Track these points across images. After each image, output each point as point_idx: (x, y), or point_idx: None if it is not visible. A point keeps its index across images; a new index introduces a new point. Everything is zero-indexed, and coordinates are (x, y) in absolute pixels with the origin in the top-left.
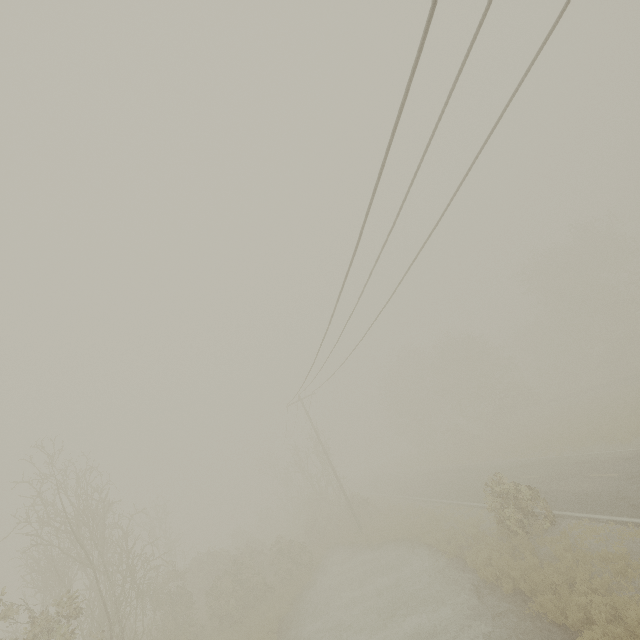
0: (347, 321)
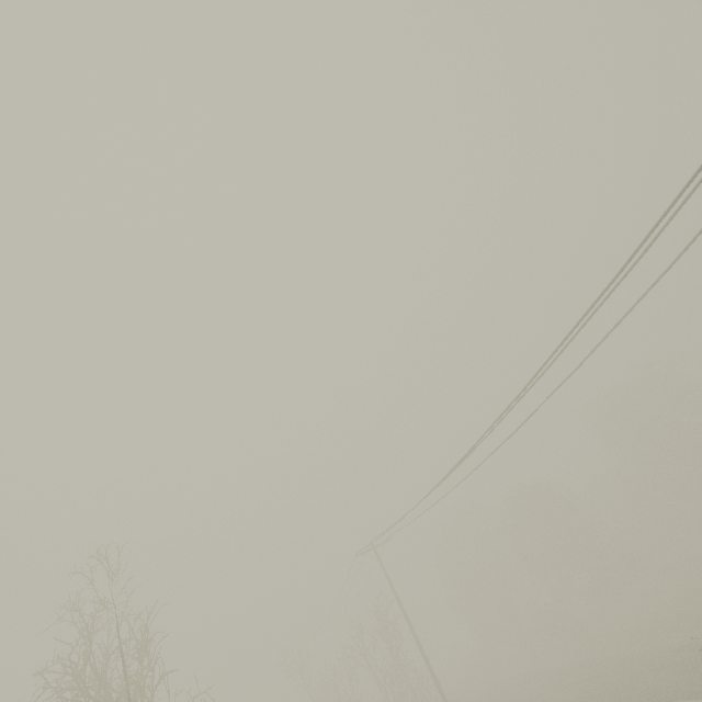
0: (520, 398)
